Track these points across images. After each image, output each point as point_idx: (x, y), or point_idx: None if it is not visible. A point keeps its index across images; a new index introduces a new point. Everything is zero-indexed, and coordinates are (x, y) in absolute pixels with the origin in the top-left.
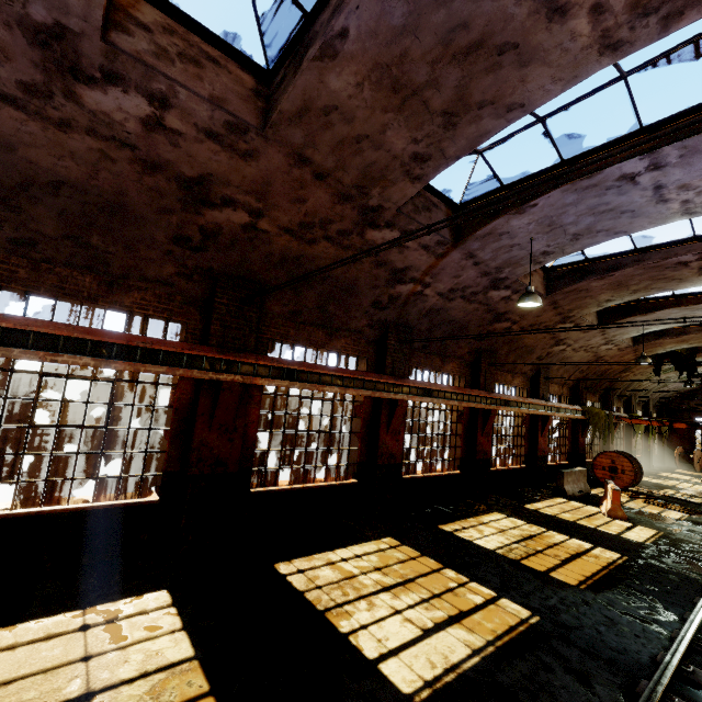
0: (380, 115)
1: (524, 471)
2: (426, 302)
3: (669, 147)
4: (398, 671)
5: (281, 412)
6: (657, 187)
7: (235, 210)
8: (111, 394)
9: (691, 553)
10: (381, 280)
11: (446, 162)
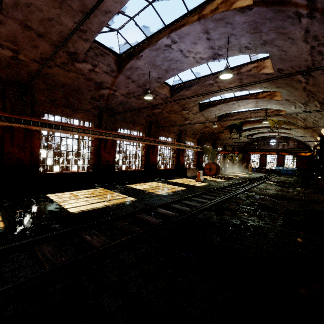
0: (53, 9)
1: (175, 170)
2: (118, 98)
3: (173, 34)
4: (73, 209)
5: (51, 143)
6: (180, 50)
7: (3, 49)
8: None
9: (212, 187)
10: (92, 87)
11: (95, 34)
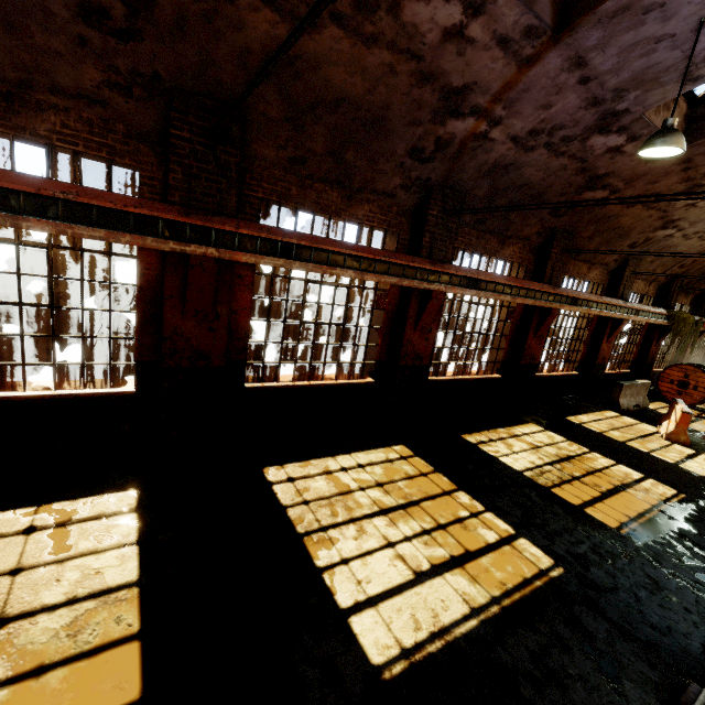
0: None
1: (575, 378)
2: (490, 152)
3: None
4: (372, 630)
5: (280, 299)
6: None
7: None
8: (48, 264)
9: None
10: (425, 109)
11: None
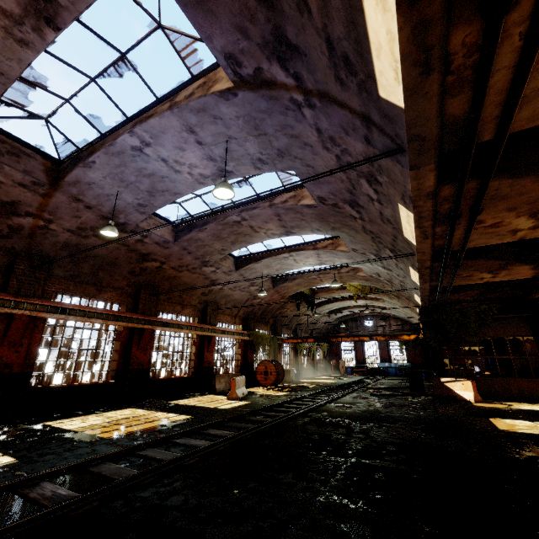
0: None
1: (193, 379)
2: (58, 236)
3: (138, 130)
4: None
5: None
6: (163, 160)
7: None
8: None
9: (251, 409)
10: None
11: None
